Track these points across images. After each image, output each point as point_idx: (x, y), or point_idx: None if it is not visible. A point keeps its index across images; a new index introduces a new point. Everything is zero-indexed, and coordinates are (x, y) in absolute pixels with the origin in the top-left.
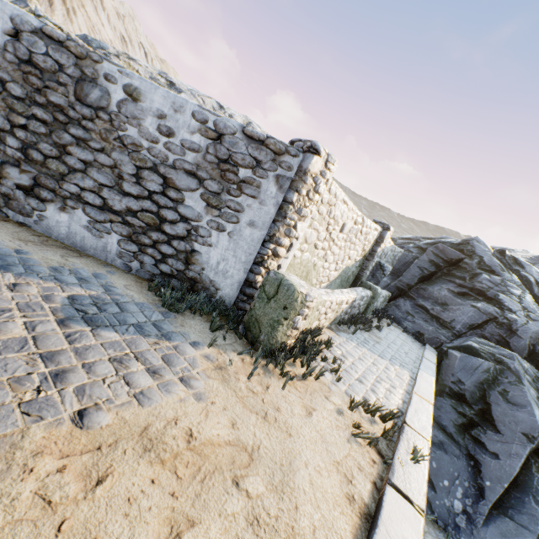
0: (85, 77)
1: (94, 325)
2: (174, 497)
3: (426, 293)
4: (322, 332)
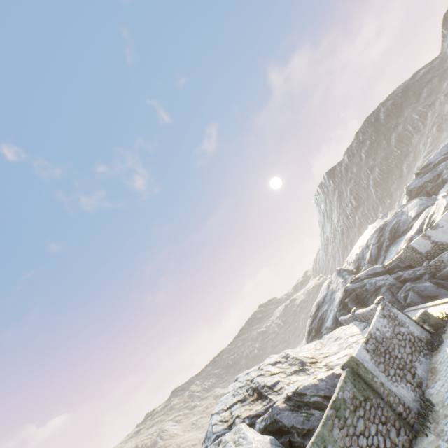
0: (375, 339)
1: None
2: None
3: None
4: None
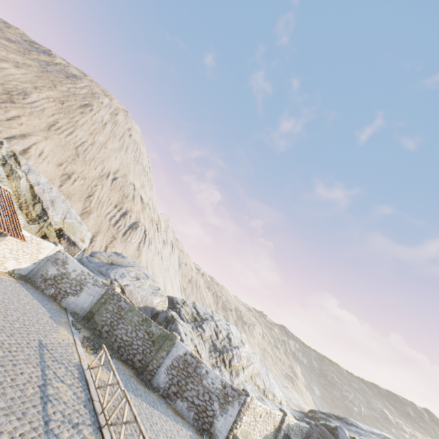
0: (197, 366)
1: None
2: None
3: None
4: None
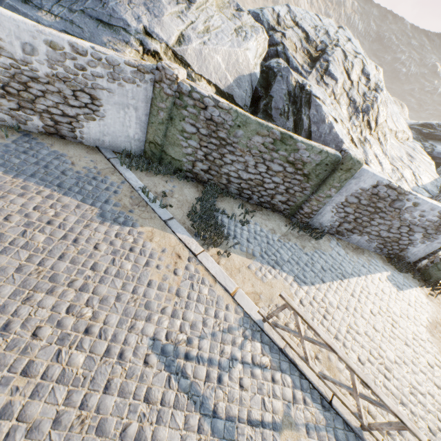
0: (397, 199)
1: (401, 289)
2: None
3: None
4: None
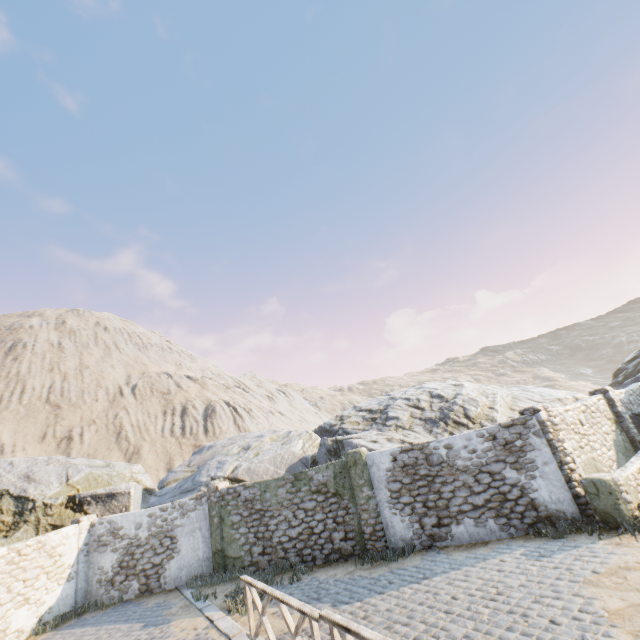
0: (427, 455)
1: (547, 556)
2: None
3: None
4: None
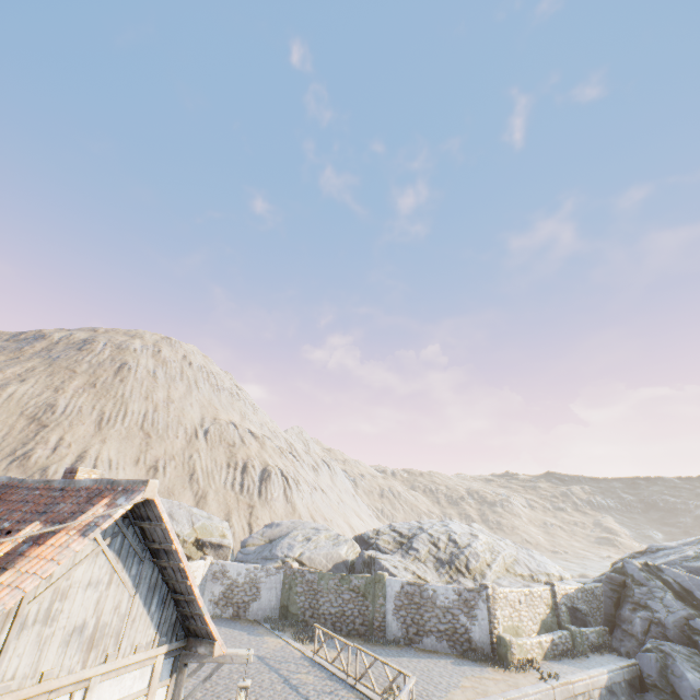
0: (421, 591)
1: (460, 665)
2: (494, 681)
3: (622, 617)
4: (538, 661)
